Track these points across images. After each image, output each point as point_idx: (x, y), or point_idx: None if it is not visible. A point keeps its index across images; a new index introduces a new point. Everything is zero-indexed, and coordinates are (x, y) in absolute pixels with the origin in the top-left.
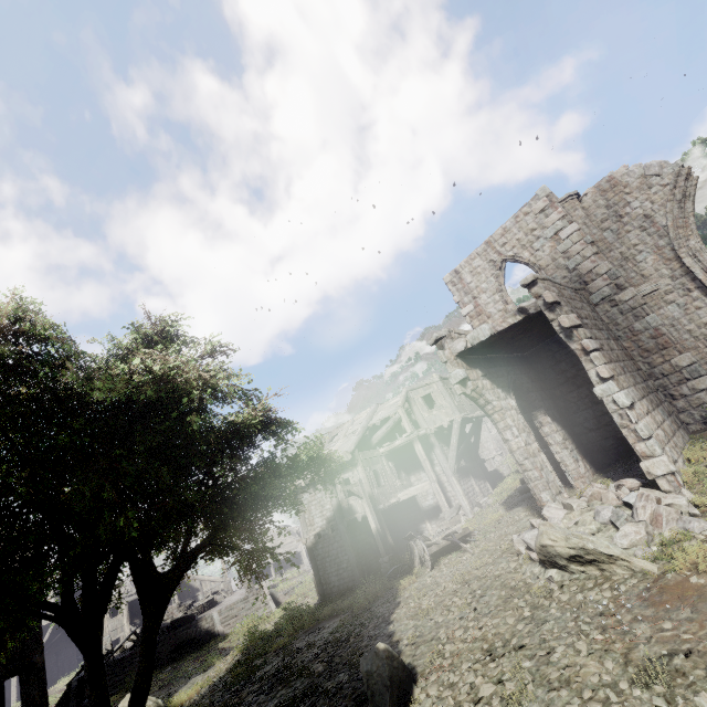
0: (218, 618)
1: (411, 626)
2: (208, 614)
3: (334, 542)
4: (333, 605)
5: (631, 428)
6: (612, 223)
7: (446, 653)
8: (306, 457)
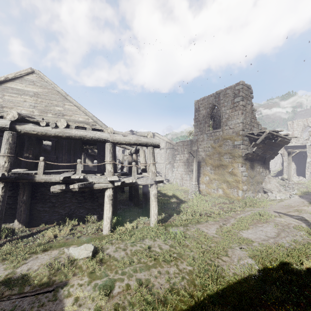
0: None
1: None
2: None
3: None
4: None
5: (307, 169)
6: None
7: None
8: None
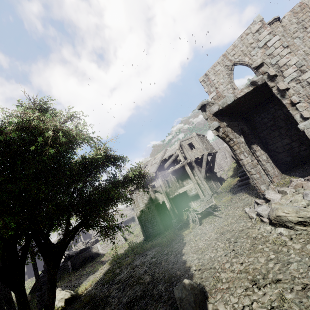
0: (100, 247)
1: (195, 258)
2: (95, 246)
3: (149, 214)
4: (151, 243)
5: None
6: (300, 33)
7: (223, 279)
8: (132, 175)
